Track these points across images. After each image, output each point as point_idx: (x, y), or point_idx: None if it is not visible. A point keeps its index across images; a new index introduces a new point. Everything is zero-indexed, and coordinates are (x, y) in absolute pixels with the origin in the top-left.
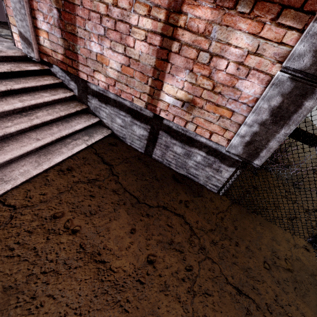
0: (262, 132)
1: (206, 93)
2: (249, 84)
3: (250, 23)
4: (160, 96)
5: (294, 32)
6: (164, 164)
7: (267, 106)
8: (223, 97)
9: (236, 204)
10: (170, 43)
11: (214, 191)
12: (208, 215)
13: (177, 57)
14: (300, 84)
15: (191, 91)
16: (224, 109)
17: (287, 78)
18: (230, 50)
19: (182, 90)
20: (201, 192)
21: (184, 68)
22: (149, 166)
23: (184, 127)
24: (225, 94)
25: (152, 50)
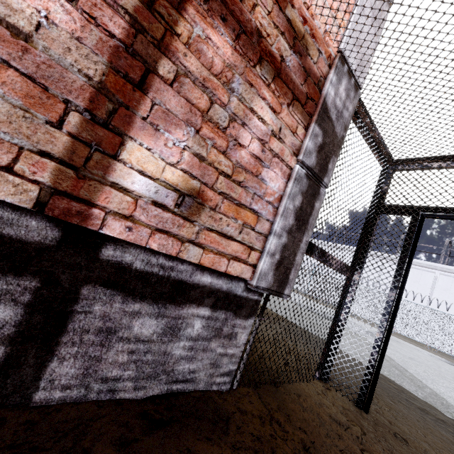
0: (290, 243)
1: (223, 181)
2: (274, 176)
3: (272, 97)
4: (111, 173)
5: (302, 127)
6: (91, 403)
7: (292, 206)
8: (246, 191)
9: (258, 387)
10: (154, 54)
11: (225, 388)
12: (276, 449)
13: (168, 92)
14: (311, 183)
15: (197, 174)
16: (248, 212)
17: (304, 174)
18: (254, 120)
19: (176, 168)
20: (220, 410)
21: (183, 120)
22: (44, 451)
23: (178, 255)
24: (249, 186)
25: (94, 38)
